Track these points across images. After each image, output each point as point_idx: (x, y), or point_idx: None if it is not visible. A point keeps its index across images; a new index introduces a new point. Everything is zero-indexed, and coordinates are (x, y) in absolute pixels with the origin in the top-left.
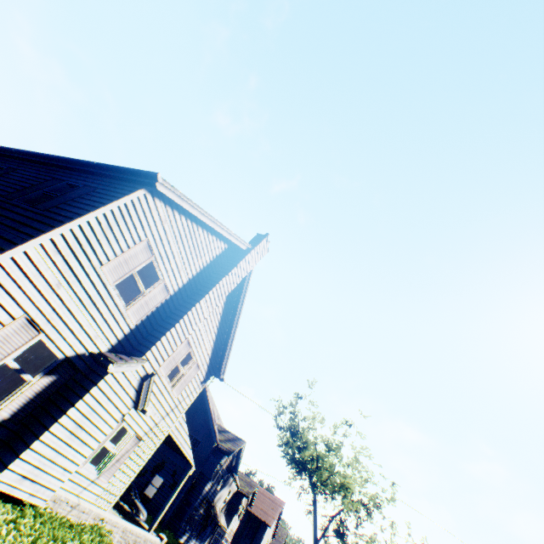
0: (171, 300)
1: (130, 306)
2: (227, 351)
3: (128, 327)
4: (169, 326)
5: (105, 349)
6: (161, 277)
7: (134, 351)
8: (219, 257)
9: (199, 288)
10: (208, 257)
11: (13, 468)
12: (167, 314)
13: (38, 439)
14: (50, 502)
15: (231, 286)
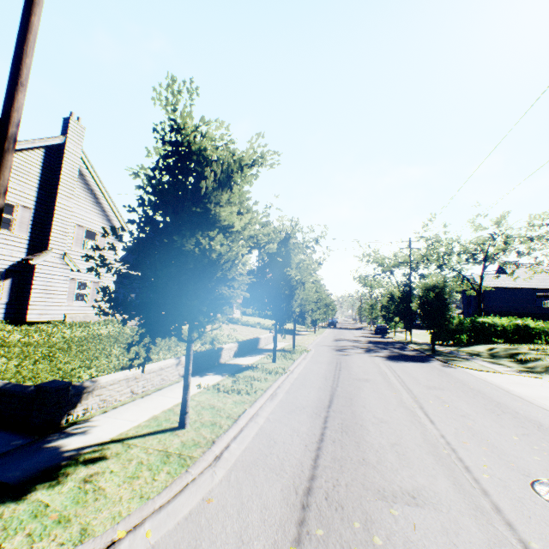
0: (38, 211)
1: (13, 230)
2: (117, 215)
3: (26, 240)
4: (51, 226)
5: (25, 256)
6: (14, 204)
7: (43, 249)
8: (45, 162)
9: (51, 192)
10: (36, 168)
11: (31, 313)
12: (45, 220)
13: (30, 301)
14: (70, 319)
15: (75, 177)
